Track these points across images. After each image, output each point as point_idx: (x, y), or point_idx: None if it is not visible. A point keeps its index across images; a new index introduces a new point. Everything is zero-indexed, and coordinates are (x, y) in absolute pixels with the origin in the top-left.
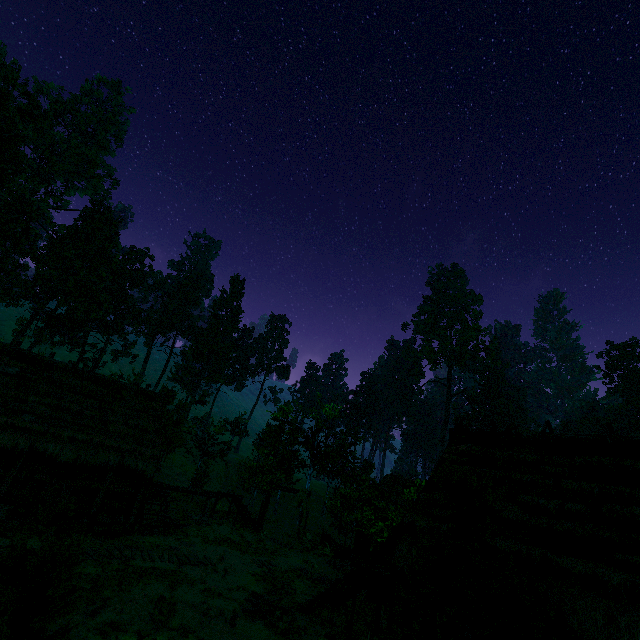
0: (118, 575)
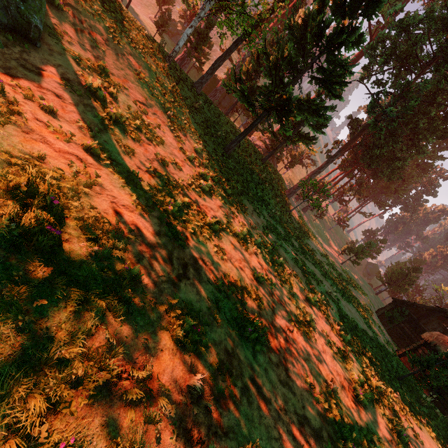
0: None
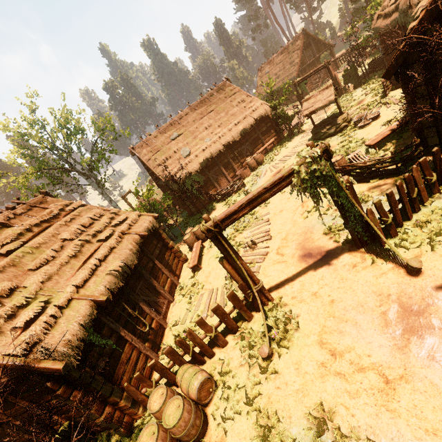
0: None
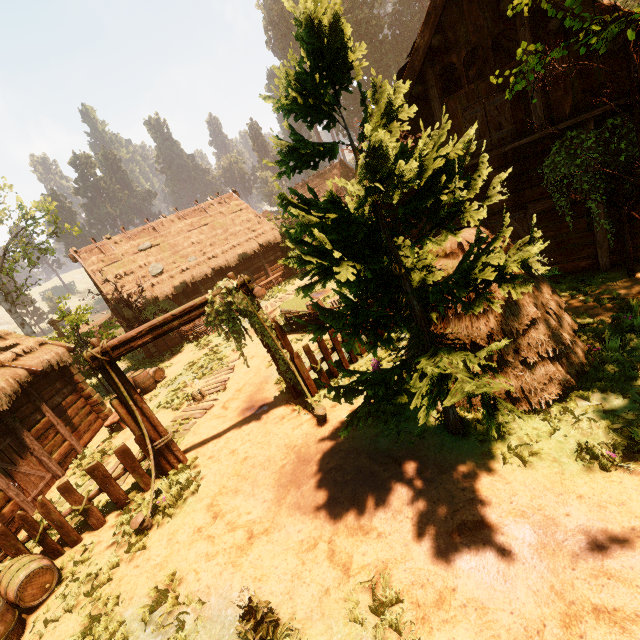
0: None
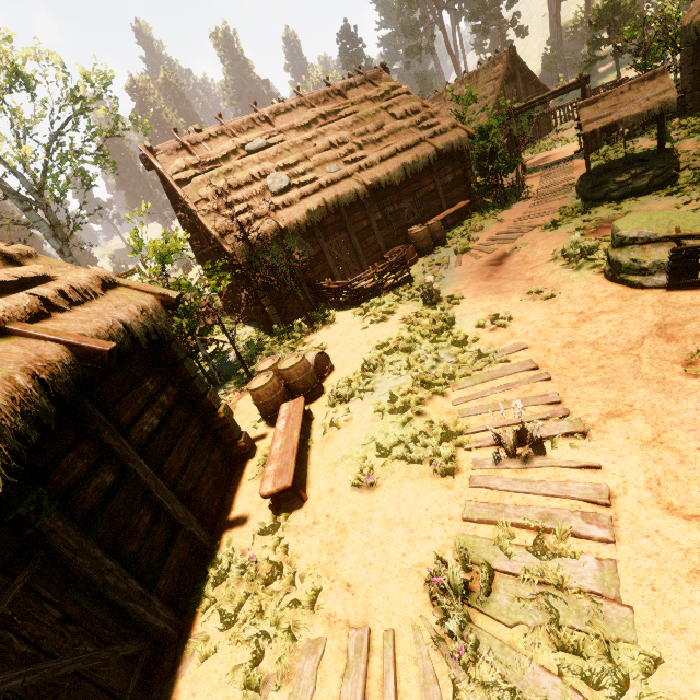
0: None
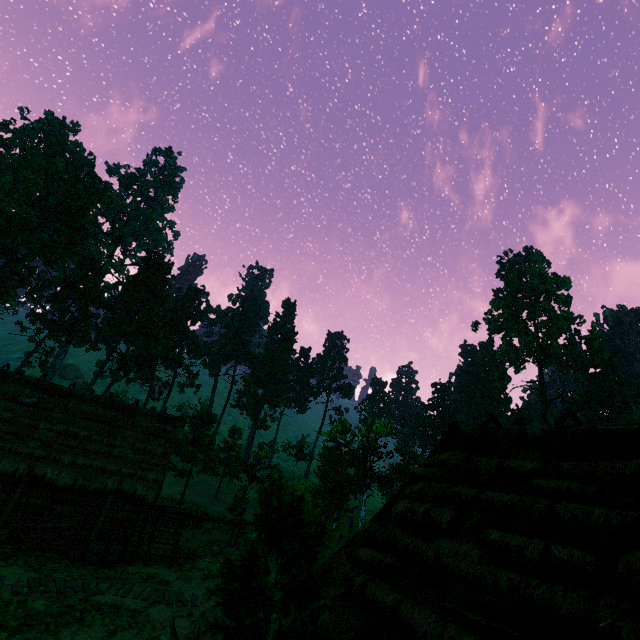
0: (63, 612)
